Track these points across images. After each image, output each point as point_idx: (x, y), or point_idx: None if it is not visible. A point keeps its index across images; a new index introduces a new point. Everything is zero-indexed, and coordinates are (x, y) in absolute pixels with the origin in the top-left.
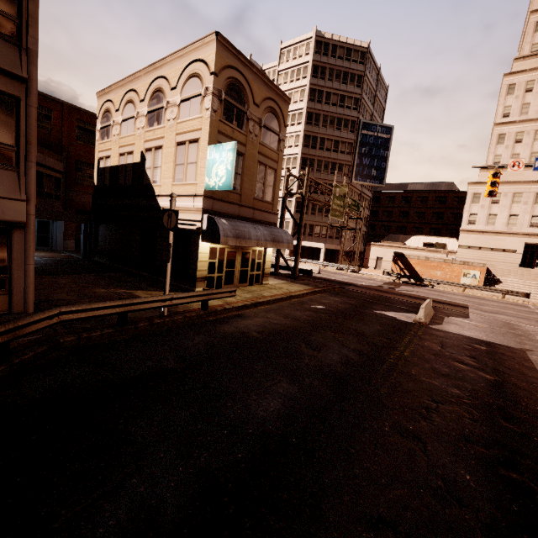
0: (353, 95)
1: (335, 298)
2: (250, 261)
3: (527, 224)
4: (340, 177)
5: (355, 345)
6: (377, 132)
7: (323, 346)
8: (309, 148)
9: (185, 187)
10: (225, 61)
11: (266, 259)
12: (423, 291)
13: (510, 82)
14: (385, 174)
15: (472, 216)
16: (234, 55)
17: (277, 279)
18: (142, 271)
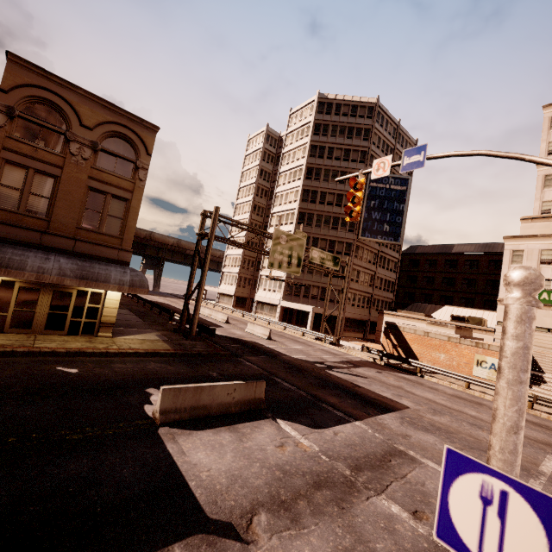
0: (359, 148)
1: (160, 364)
2: (72, 303)
3: None
4: (344, 233)
5: None
6: (390, 184)
7: None
8: (308, 202)
9: None
10: (24, 80)
11: (105, 304)
12: (382, 378)
13: None
14: (401, 230)
15: None
16: (41, 76)
17: (157, 335)
18: None
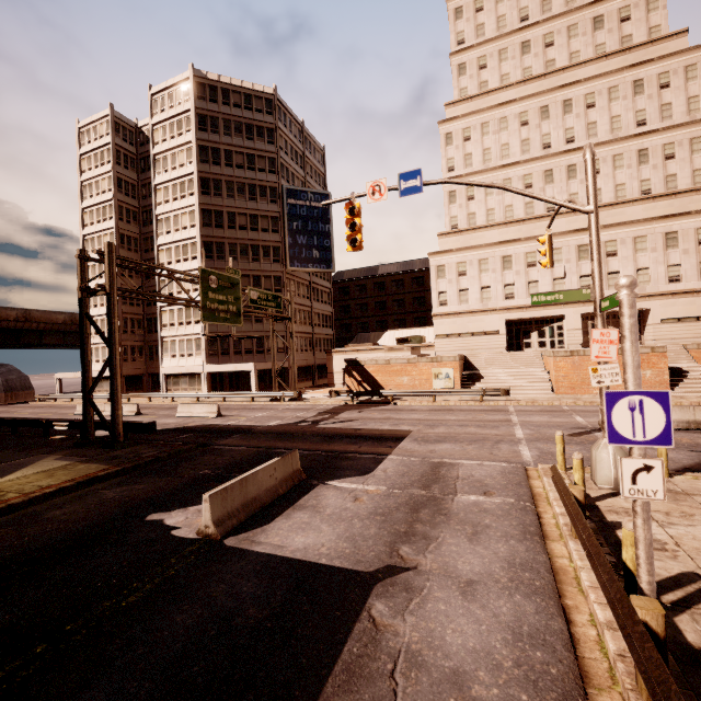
0: (266, 154)
1: (120, 488)
2: None
3: (502, 296)
4: (269, 265)
5: None
6: (310, 201)
7: None
8: (213, 227)
9: None
10: None
11: None
12: (368, 415)
13: (447, 131)
14: (332, 254)
15: (442, 295)
16: None
17: (60, 459)
18: None
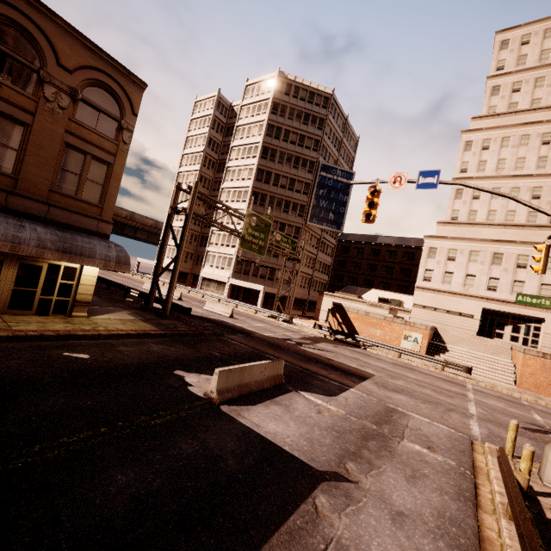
0: (314, 136)
1: (161, 345)
2: (42, 278)
3: (484, 286)
4: (294, 217)
5: None
6: (337, 176)
7: None
8: (262, 182)
9: None
10: None
11: (81, 280)
12: (341, 351)
13: (468, 139)
14: (344, 219)
15: (428, 272)
16: None
17: (130, 314)
18: None
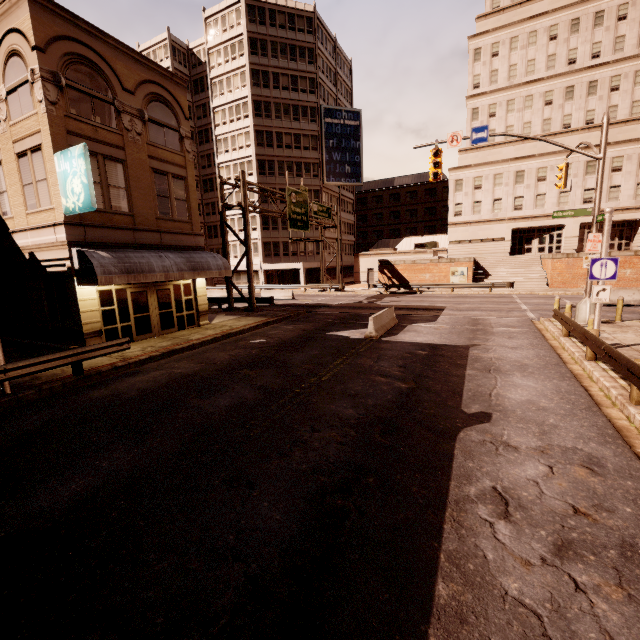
0: (307, 74)
1: (290, 326)
2: (172, 299)
3: (511, 207)
4: (310, 180)
5: (266, 380)
6: (344, 119)
7: (219, 391)
8: (265, 147)
9: (42, 216)
10: (54, 30)
11: (197, 293)
12: (407, 299)
13: (476, 46)
14: (361, 169)
15: (458, 206)
16: (67, 21)
17: (228, 315)
18: (22, 338)
